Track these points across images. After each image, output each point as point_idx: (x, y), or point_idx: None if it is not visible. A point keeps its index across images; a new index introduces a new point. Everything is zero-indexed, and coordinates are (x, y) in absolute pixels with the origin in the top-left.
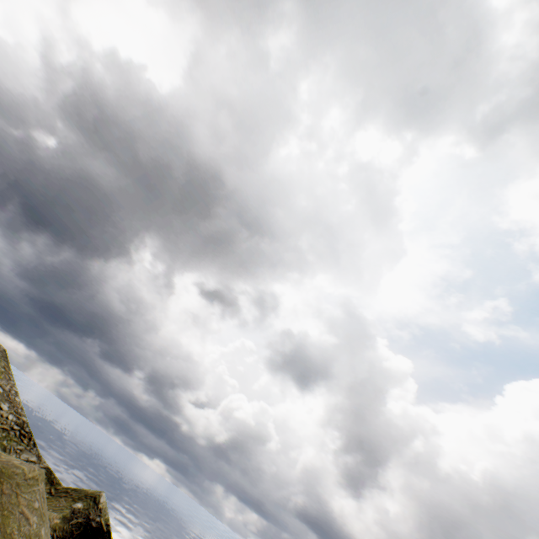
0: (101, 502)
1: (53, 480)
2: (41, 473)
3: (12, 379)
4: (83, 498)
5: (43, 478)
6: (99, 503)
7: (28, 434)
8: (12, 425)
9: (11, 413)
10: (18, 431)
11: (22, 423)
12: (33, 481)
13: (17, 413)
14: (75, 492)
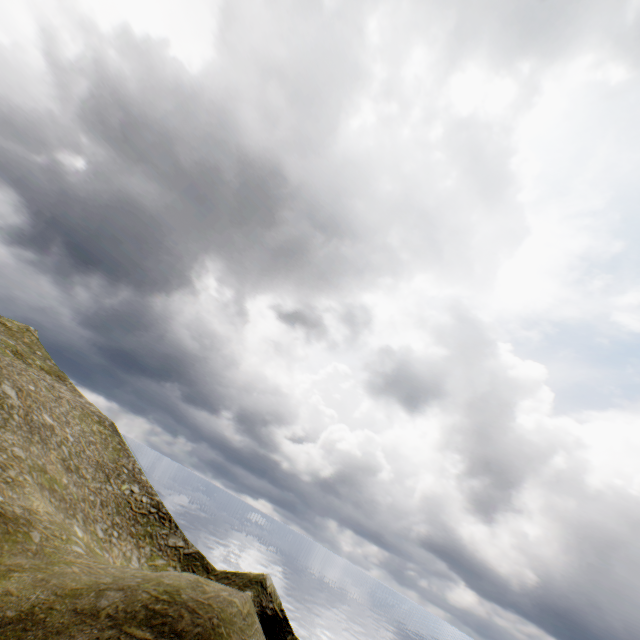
0: (268, 586)
1: (208, 564)
2: (250, 604)
3: (130, 455)
4: (249, 584)
5: (253, 609)
6: (266, 587)
7: (166, 516)
8: (148, 508)
9: (143, 494)
10: (156, 514)
11: (157, 504)
12: (249, 619)
13: (149, 494)
14: (236, 577)
